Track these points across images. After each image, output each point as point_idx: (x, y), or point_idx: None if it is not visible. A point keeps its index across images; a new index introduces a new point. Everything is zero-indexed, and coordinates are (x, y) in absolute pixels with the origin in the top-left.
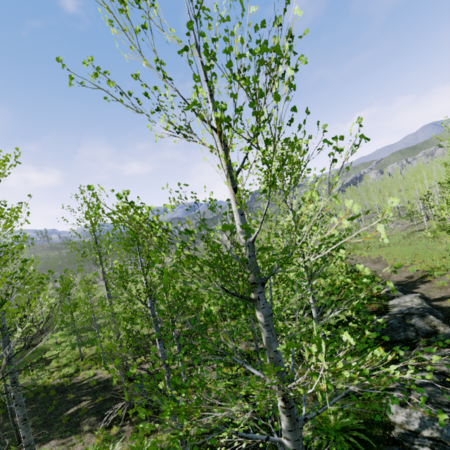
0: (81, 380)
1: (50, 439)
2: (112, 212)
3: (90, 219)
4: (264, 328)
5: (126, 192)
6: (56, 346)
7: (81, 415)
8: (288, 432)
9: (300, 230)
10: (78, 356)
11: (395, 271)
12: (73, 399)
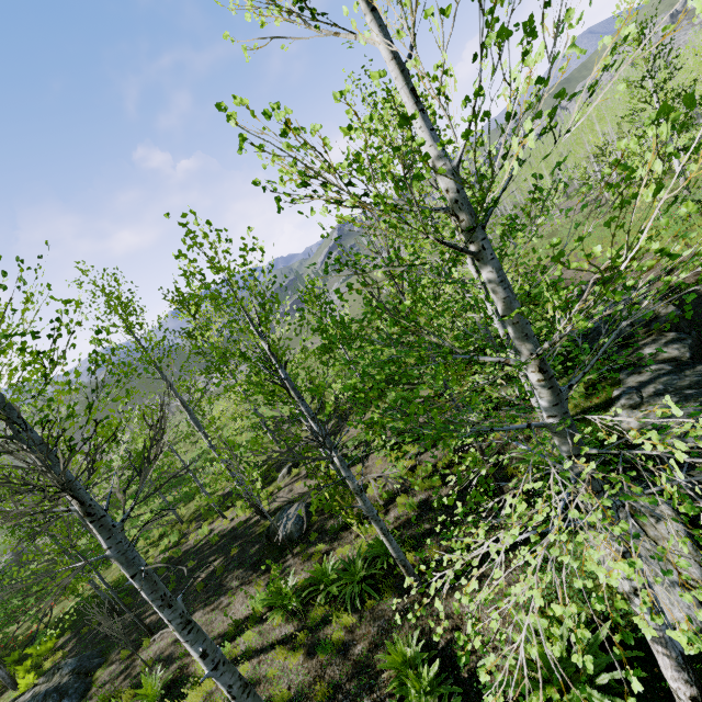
0: (196, 544)
1: (192, 613)
2: (175, 257)
3: (116, 311)
4: (499, 287)
5: (276, 105)
6: (135, 521)
7: (220, 575)
8: (553, 408)
9: None
10: (173, 522)
11: (673, 128)
12: (197, 566)
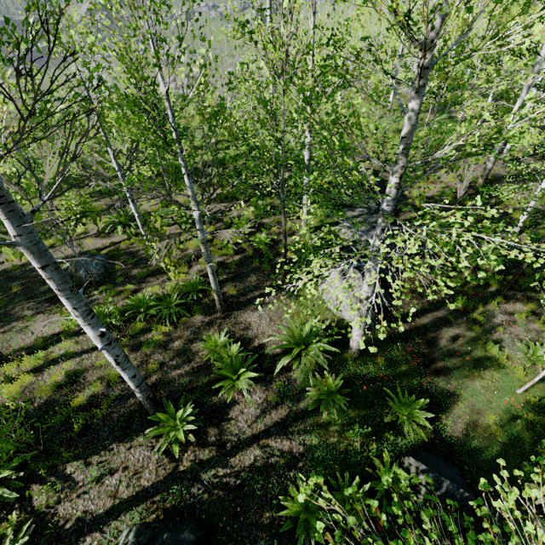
0: None
1: None
2: None
3: None
4: (415, 117)
5: None
6: None
7: (2, 307)
8: (392, 201)
9: (314, 52)
10: None
11: (525, 65)
12: None
